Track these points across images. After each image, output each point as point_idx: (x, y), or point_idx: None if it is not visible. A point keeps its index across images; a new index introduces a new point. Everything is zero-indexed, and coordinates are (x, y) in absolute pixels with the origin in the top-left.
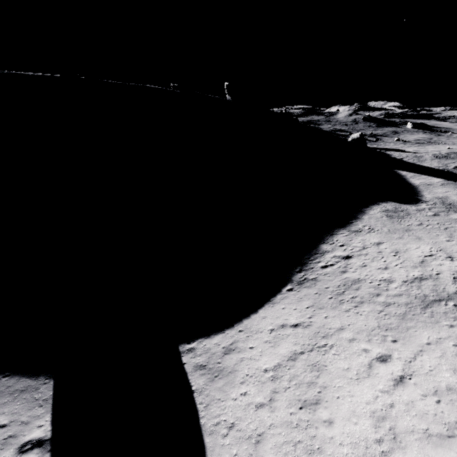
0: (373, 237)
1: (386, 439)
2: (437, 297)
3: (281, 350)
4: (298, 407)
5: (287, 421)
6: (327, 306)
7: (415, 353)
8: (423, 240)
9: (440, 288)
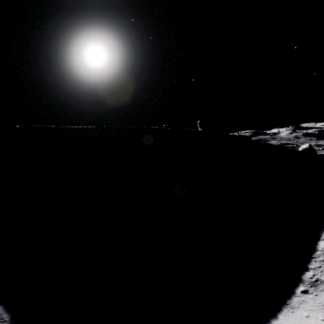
0: None
1: None
2: None
3: None
4: None
5: None
6: None
7: None
8: None
9: None
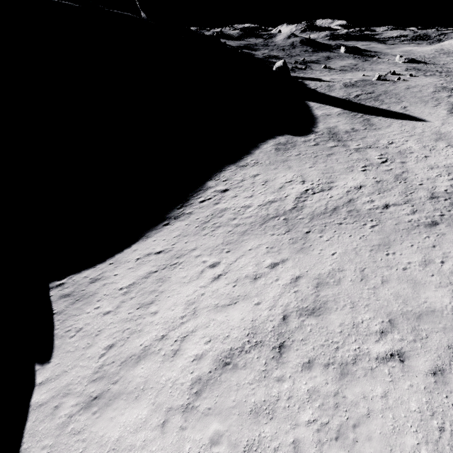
0: (254, 170)
1: (188, 315)
2: (275, 214)
3: (140, 272)
4: (136, 308)
5: (124, 318)
6: (191, 234)
7: (238, 258)
8: (291, 169)
9: (282, 207)
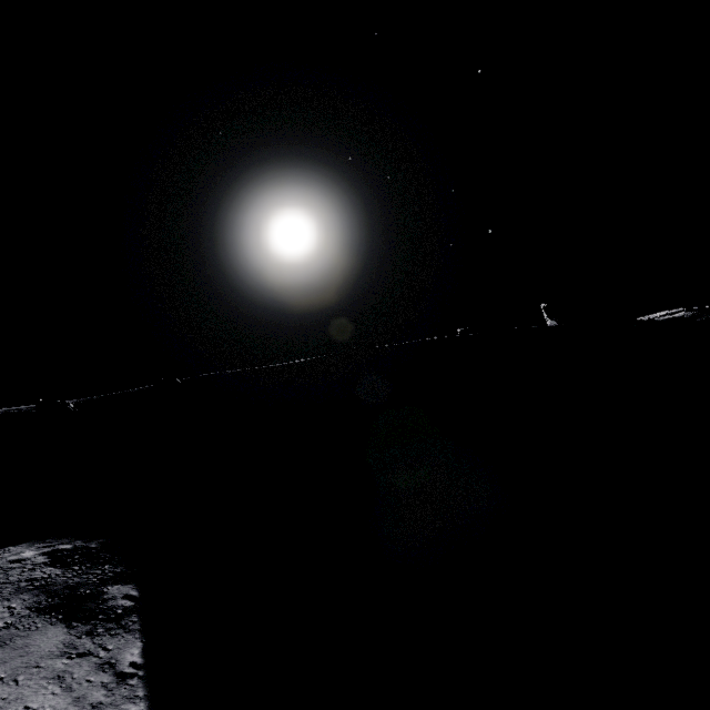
0: None
1: None
2: None
3: None
4: None
5: None
6: None
7: None
8: None
9: None
